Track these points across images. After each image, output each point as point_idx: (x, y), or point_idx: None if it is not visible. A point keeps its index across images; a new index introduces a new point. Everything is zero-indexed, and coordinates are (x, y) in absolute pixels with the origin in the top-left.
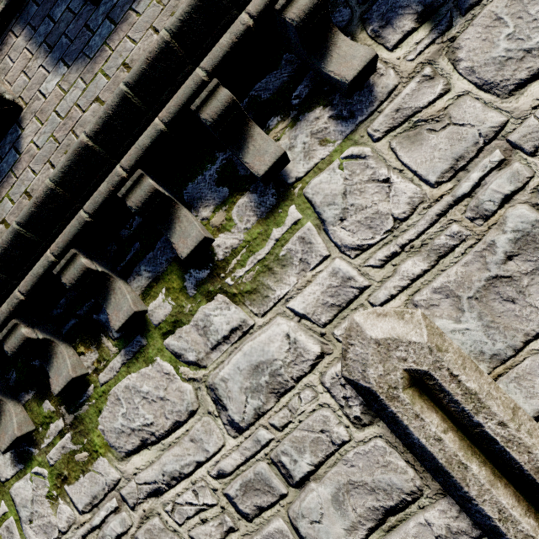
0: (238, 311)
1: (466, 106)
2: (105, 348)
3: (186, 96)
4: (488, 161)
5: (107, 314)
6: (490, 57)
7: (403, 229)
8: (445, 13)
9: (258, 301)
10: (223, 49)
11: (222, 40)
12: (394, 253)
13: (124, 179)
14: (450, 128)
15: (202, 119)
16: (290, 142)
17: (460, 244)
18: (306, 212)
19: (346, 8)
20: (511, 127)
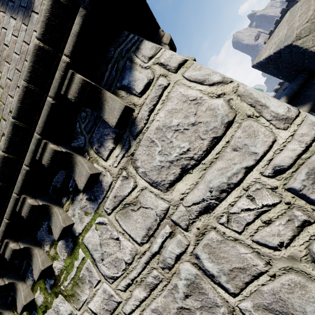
0: (69, 305)
1: (147, 196)
2: (23, 314)
3: (12, 206)
4: (164, 232)
5: (17, 302)
6: (153, 165)
7: (130, 269)
8: (126, 138)
9: (76, 301)
10: (20, 182)
11: (18, 178)
12: (129, 283)
13: (0, 245)
14: (141, 209)
15: (22, 215)
16: (73, 212)
17: (159, 283)
18: (86, 253)
19: (82, 136)
20: (172, 211)
